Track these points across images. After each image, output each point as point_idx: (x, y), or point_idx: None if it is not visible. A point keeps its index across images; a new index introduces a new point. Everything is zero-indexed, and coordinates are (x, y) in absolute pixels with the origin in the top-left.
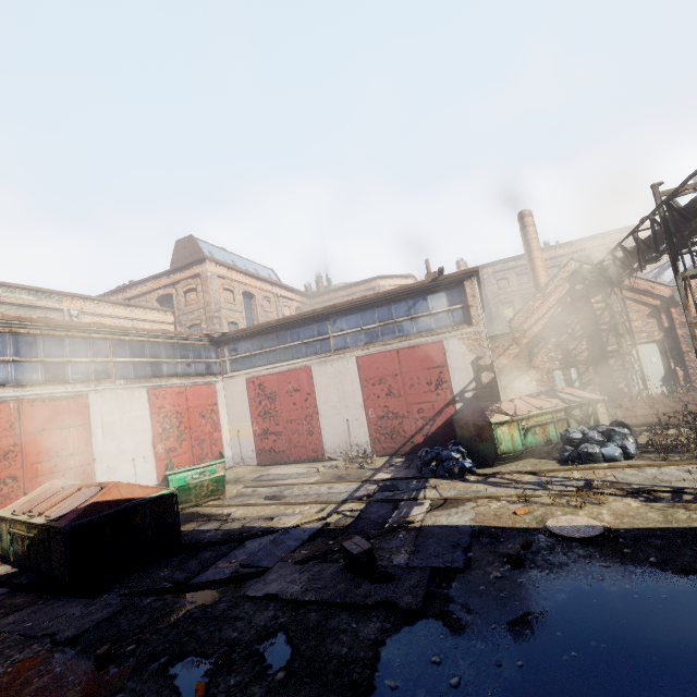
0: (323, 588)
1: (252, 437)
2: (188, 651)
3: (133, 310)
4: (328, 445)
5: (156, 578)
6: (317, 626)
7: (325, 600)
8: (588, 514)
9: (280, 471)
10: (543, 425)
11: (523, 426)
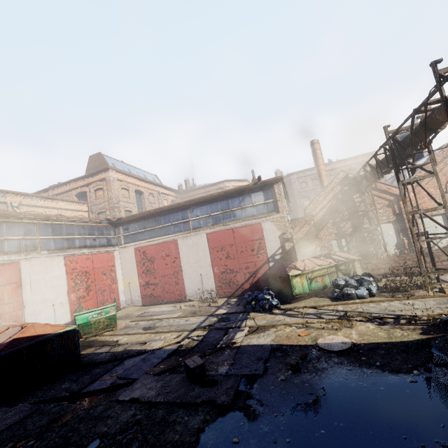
0: (170, 392)
1: (138, 287)
2: (71, 443)
3: (58, 203)
4: (188, 291)
5: (58, 390)
6: (161, 420)
7: (169, 401)
8: (343, 334)
9: (156, 309)
10: (322, 276)
11: (309, 277)
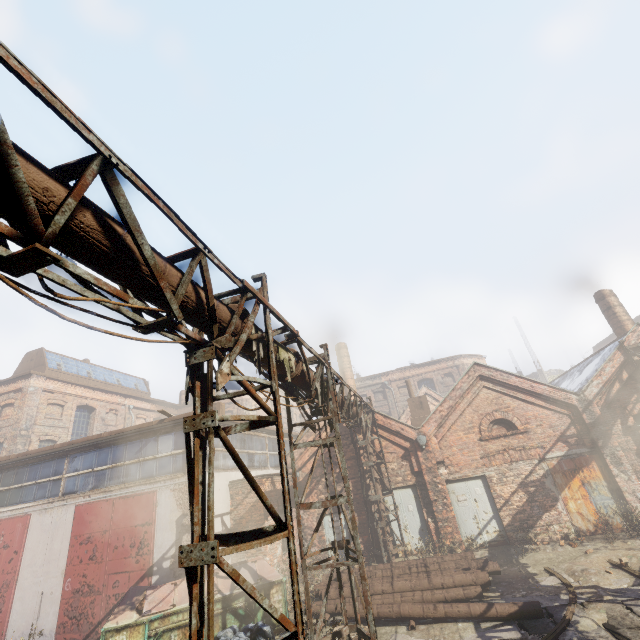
0: None
1: None
2: None
3: None
4: (11, 632)
5: None
6: None
7: None
8: None
9: None
10: (185, 626)
11: (151, 631)
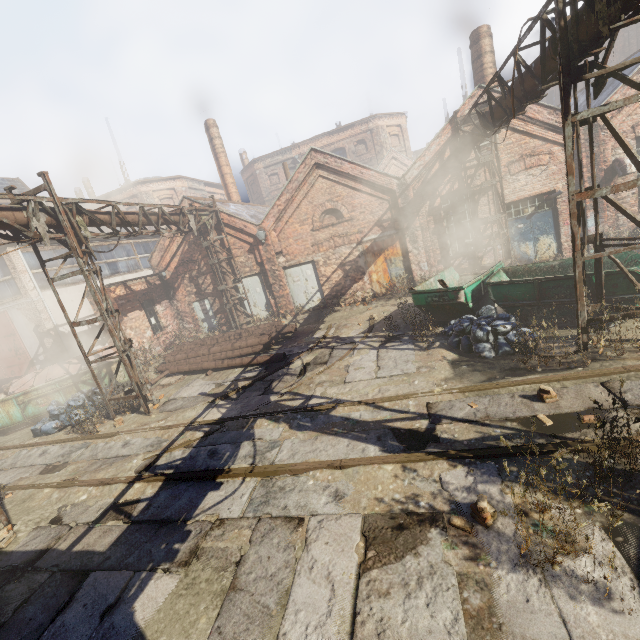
0: None
1: None
2: None
3: None
4: None
5: None
6: None
7: None
8: None
9: None
10: (47, 395)
11: (19, 402)
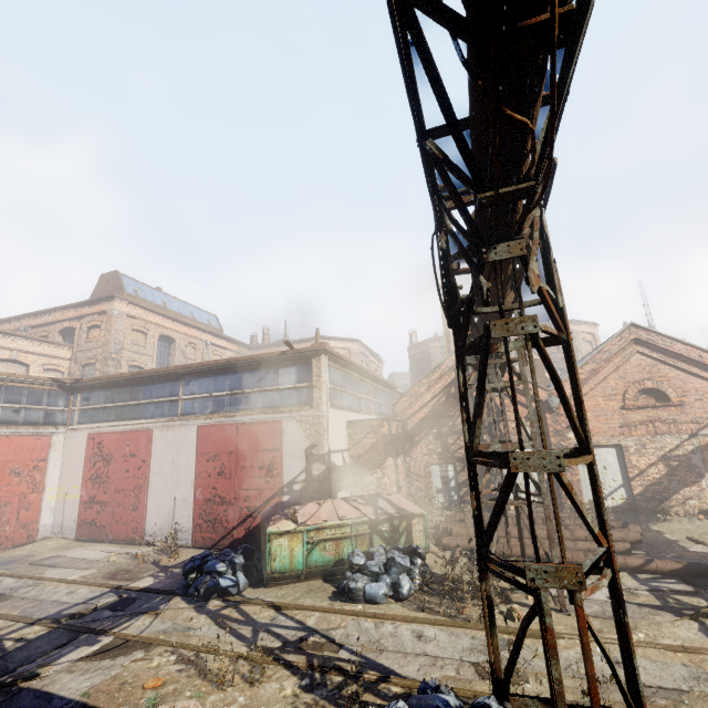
0: None
1: (77, 503)
2: None
3: (16, 340)
4: (150, 526)
5: None
6: None
7: None
8: (218, 701)
9: (79, 552)
10: (338, 539)
11: (309, 539)
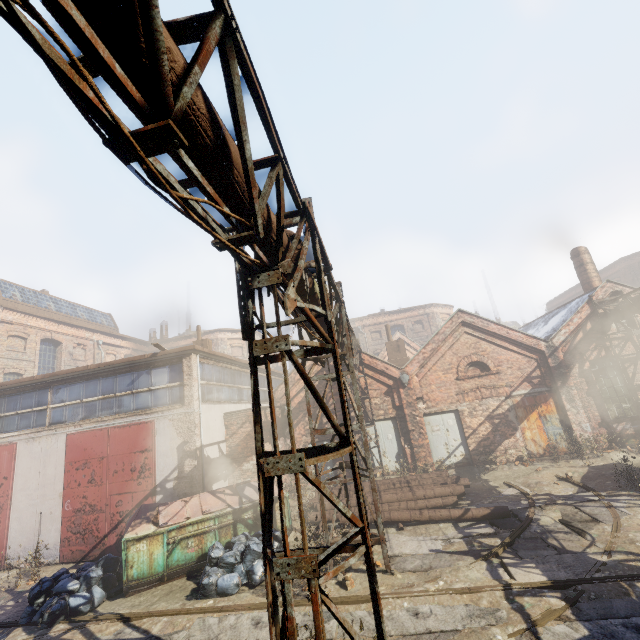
0: None
1: None
2: None
3: None
4: (12, 548)
5: None
6: None
7: None
8: None
9: None
10: (201, 535)
11: (170, 539)
